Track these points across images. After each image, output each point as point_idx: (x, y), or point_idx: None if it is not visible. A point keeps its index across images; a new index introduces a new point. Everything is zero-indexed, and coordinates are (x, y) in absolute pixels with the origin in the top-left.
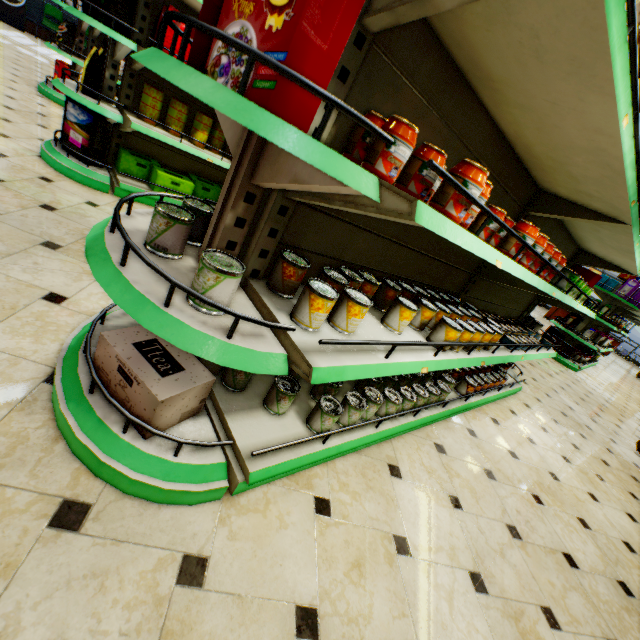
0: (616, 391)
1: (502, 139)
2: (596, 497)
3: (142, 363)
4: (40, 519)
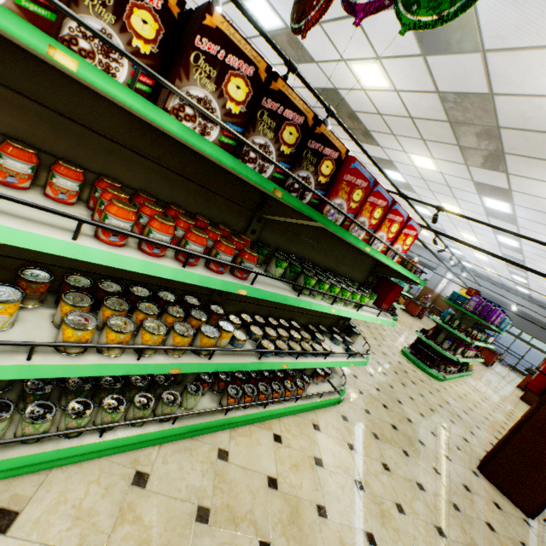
0: (484, 401)
1: (157, 131)
2: (376, 538)
3: None
4: None
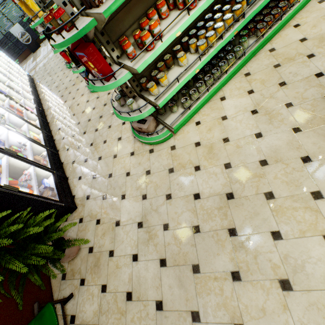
0: None
1: None
2: None
3: (140, 125)
4: (148, 153)
